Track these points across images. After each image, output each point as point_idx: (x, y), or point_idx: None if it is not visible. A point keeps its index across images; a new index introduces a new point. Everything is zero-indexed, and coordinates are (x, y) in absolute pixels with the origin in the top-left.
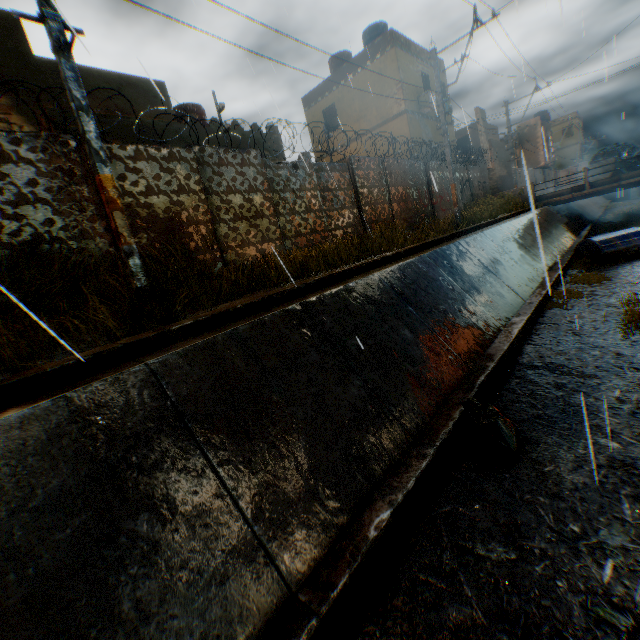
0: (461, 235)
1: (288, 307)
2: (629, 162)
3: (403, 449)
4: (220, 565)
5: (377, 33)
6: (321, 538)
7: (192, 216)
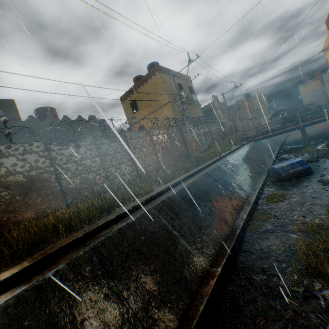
0: (194, 174)
1: None
2: (289, 118)
3: None
4: None
5: (153, 66)
6: None
7: None
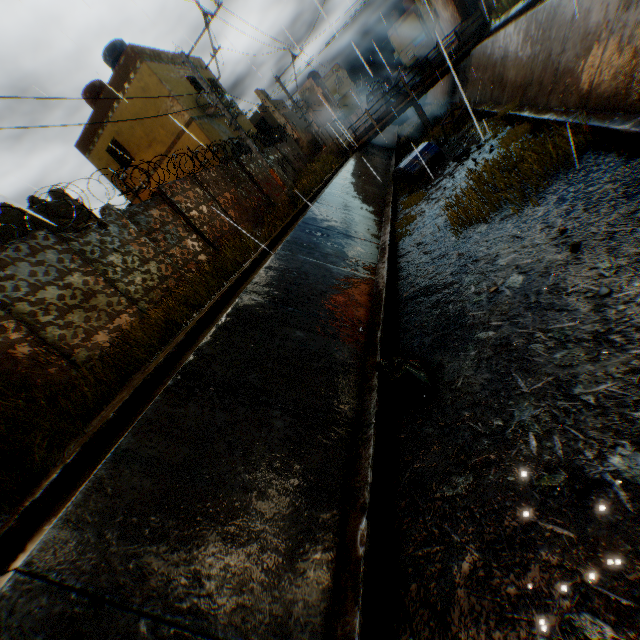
0: (302, 213)
1: (168, 384)
2: (393, 92)
3: (349, 445)
4: None
5: (118, 52)
6: (320, 593)
7: (2, 341)
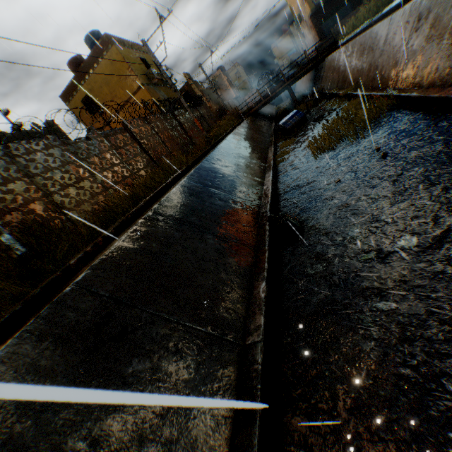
0: (216, 145)
1: (144, 216)
2: (275, 80)
3: (252, 256)
4: (197, 357)
5: (95, 38)
6: (240, 315)
7: (27, 197)
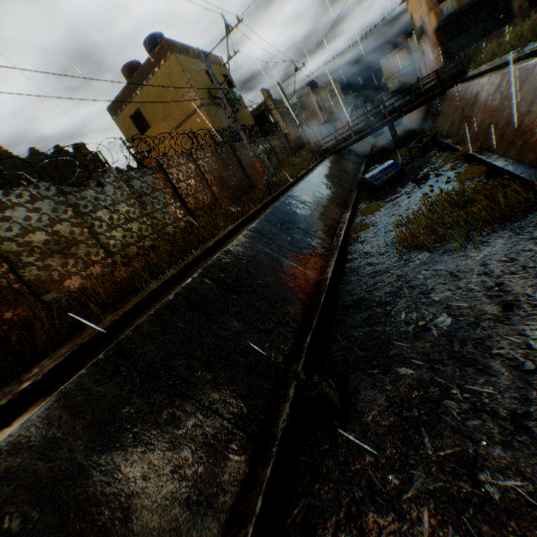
0: (273, 202)
1: (98, 358)
2: (374, 112)
3: (250, 457)
4: None
5: (156, 42)
6: None
7: None
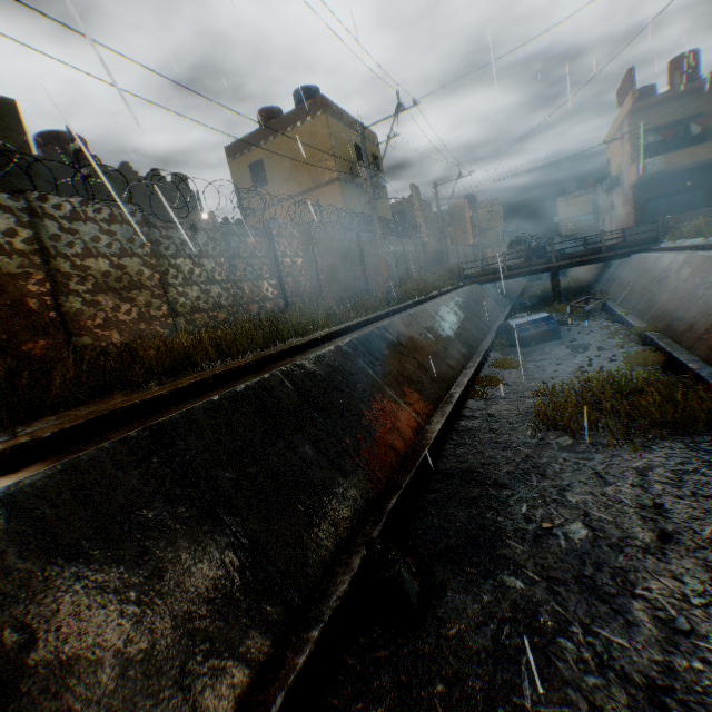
0: (390, 315)
1: (130, 433)
2: (538, 251)
3: (280, 633)
4: None
5: (309, 95)
6: None
7: (17, 286)
